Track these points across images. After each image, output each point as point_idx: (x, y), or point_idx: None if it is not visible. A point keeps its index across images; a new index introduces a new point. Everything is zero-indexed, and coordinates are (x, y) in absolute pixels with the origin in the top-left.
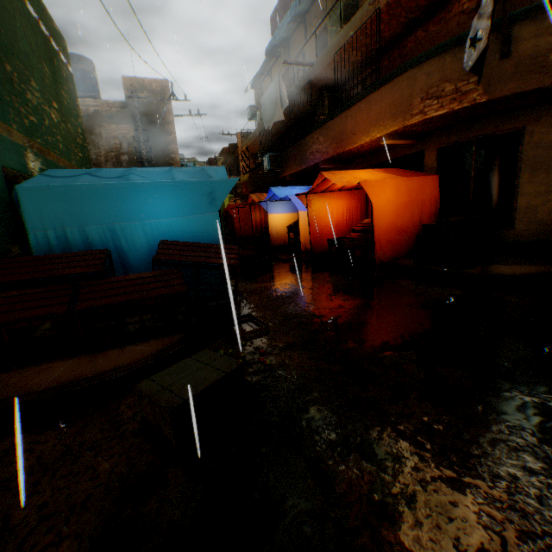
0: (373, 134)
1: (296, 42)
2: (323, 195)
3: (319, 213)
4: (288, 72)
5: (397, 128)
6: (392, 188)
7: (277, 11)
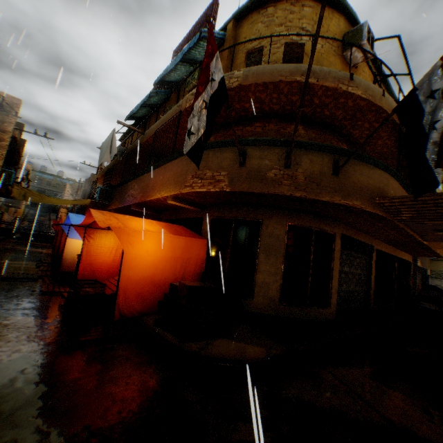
0: (163, 193)
1: (151, 121)
2: (110, 232)
3: (99, 248)
4: None
5: (176, 192)
6: (153, 241)
7: None
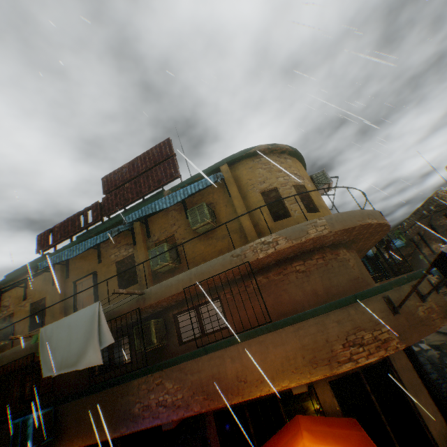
0: (284, 383)
1: (82, 261)
2: None
3: None
4: (64, 286)
5: (322, 375)
6: None
7: (50, 231)
